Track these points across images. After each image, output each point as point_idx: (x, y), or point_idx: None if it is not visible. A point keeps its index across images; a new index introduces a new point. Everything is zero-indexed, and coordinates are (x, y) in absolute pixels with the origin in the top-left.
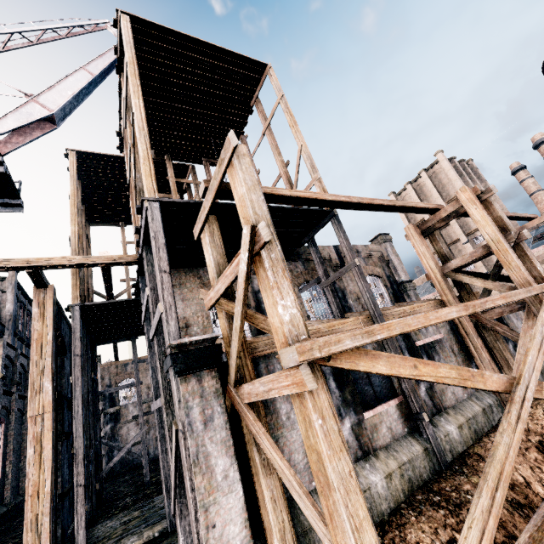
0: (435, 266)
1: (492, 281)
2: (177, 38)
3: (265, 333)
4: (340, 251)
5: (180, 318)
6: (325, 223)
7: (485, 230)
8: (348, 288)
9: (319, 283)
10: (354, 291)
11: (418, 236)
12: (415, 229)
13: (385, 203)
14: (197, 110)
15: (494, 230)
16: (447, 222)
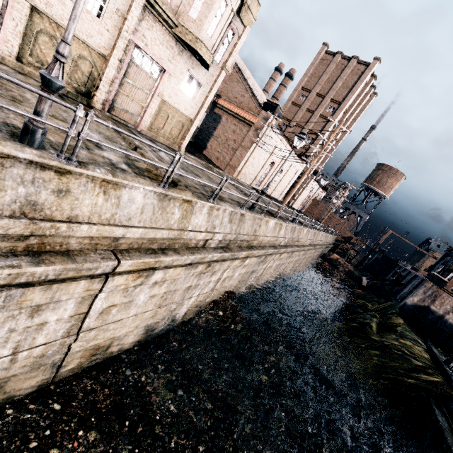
0: None
1: None
2: None
3: None
4: None
5: None
6: None
7: None
8: None
9: None
10: None
11: None
12: None
13: None
14: None
15: None
16: None
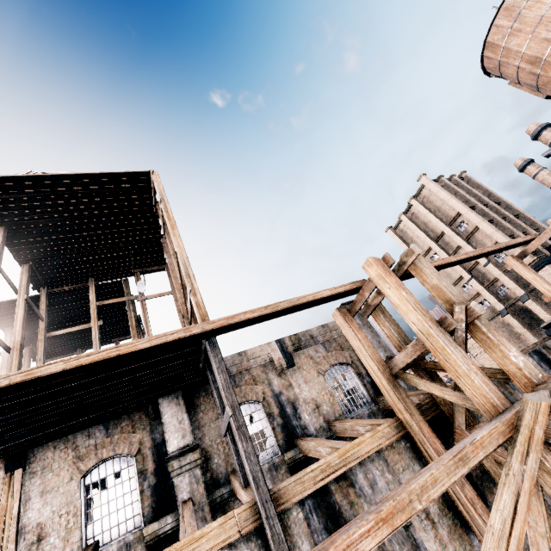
0: (376, 367)
1: (451, 390)
2: (36, 181)
3: (166, 513)
4: (286, 344)
5: (32, 527)
6: (204, 347)
7: (409, 318)
8: (300, 396)
9: (256, 401)
10: (311, 397)
11: (348, 325)
12: (342, 315)
13: (255, 315)
14: (99, 232)
15: (419, 318)
16: (383, 296)
